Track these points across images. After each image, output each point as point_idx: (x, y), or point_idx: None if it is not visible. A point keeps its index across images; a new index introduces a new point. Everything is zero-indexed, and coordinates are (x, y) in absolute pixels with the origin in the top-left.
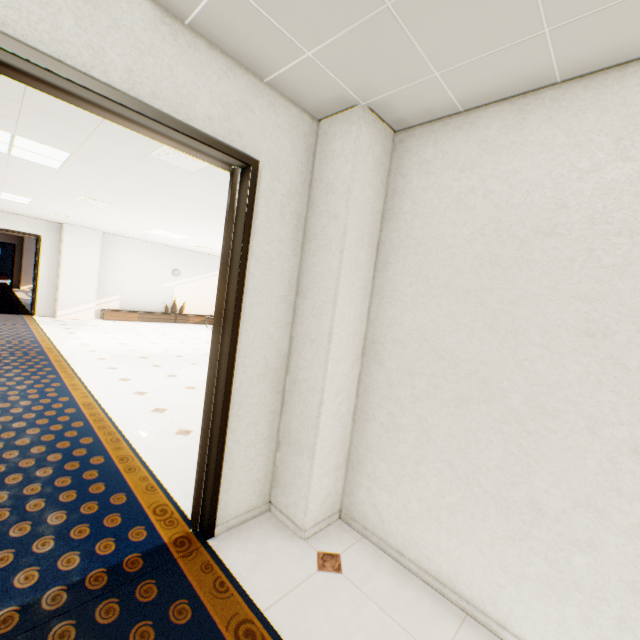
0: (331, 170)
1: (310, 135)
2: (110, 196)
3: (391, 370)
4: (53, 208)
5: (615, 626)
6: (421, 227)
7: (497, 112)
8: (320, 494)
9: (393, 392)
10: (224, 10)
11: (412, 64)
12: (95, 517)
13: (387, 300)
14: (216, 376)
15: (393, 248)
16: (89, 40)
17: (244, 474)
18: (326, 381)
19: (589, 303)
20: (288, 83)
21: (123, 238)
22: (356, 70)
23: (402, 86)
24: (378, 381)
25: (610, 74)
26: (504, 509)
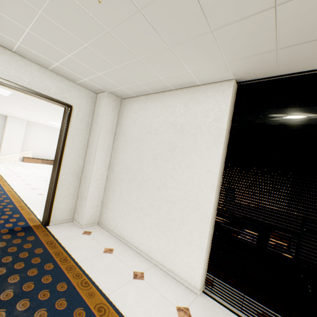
0: (99, 109)
1: (94, 98)
2: (30, 107)
3: (115, 173)
4: (3, 109)
5: (152, 235)
6: (125, 128)
7: (142, 98)
8: (89, 214)
9: (115, 180)
10: (59, 69)
11: (114, 85)
12: (7, 219)
13: (116, 151)
14: (54, 172)
15: (119, 134)
16: (18, 75)
17: (63, 206)
18: (92, 175)
19: (154, 151)
20: (83, 84)
21: (37, 124)
22: (100, 84)
23: (115, 89)
24: (112, 177)
25: (161, 93)
26: (135, 210)
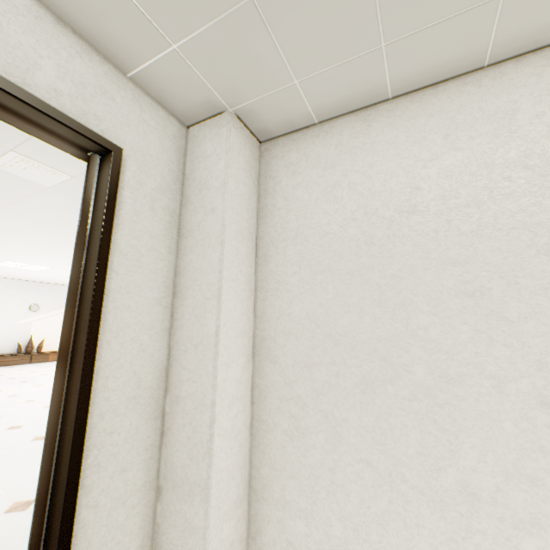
0: (204, 168)
1: (180, 138)
2: None
3: (287, 366)
4: None
5: None
6: (296, 219)
7: (346, 122)
8: (220, 549)
9: (292, 390)
10: None
11: (275, 69)
12: None
13: (273, 292)
14: (62, 412)
15: (272, 241)
16: None
17: None
18: (217, 391)
19: (461, 266)
20: (154, 80)
21: None
22: (223, 71)
23: (266, 93)
24: (274, 381)
25: (427, 92)
26: (437, 504)
